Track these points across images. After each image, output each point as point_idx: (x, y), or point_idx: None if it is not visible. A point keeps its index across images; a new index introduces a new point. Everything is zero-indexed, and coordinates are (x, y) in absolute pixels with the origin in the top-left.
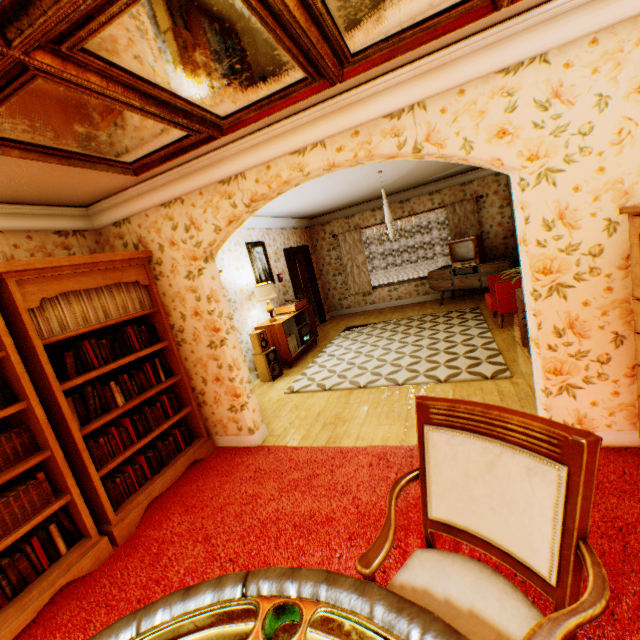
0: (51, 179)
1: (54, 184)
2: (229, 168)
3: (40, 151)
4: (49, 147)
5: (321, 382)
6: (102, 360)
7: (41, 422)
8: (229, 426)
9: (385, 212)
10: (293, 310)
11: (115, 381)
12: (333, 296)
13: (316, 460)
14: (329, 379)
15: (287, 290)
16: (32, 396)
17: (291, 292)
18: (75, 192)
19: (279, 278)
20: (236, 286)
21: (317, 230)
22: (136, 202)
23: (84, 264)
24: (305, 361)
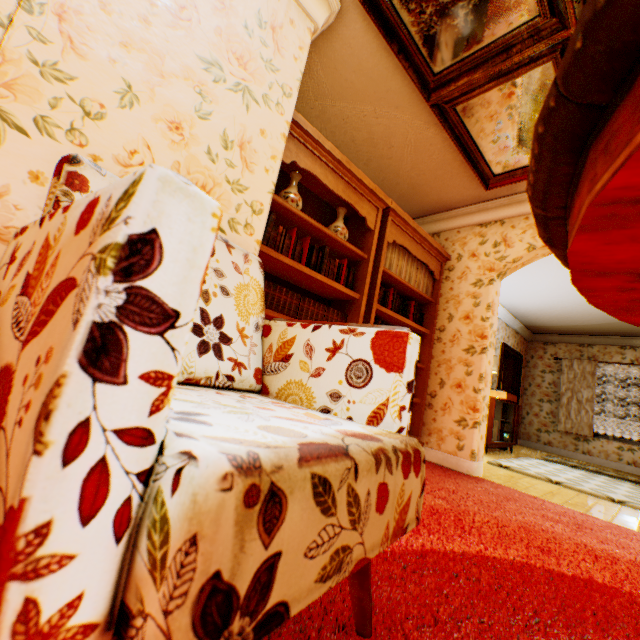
0: (429, 177)
1: (424, 184)
2: None
3: (465, 139)
4: (471, 139)
5: (539, 473)
6: (392, 309)
7: (360, 314)
8: (446, 440)
9: None
10: (502, 397)
11: None
12: (530, 422)
13: (576, 517)
14: (551, 476)
15: (492, 382)
16: (364, 293)
17: (494, 386)
18: (423, 199)
19: None
20: None
21: (535, 346)
22: (455, 220)
23: (419, 235)
24: (501, 455)
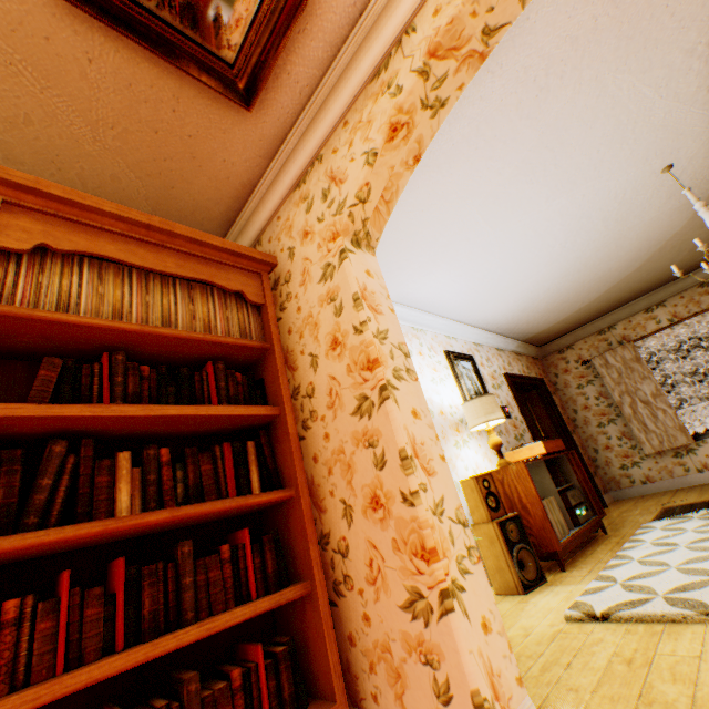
0: (144, 135)
1: (154, 156)
2: (384, 35)
3: None
4: None
5: (677, 595)
6: (120, 397)
7: None
8: (408, 675)
9: (706, 220)
10: (539, 451)
11: (132, 453)
12: (606, 461)
13: None
14: (703, 589)
15: (520, 433)
16: None
17: (527, 438)
18: (191, 192)
19: (503, 411)
20: (432, 403)
21: (552, 360)
22: (266, 204)
23: (146, 228)
24: (592, 558)
